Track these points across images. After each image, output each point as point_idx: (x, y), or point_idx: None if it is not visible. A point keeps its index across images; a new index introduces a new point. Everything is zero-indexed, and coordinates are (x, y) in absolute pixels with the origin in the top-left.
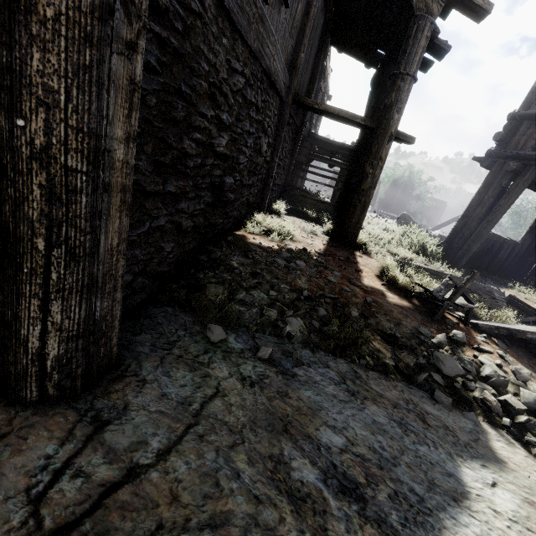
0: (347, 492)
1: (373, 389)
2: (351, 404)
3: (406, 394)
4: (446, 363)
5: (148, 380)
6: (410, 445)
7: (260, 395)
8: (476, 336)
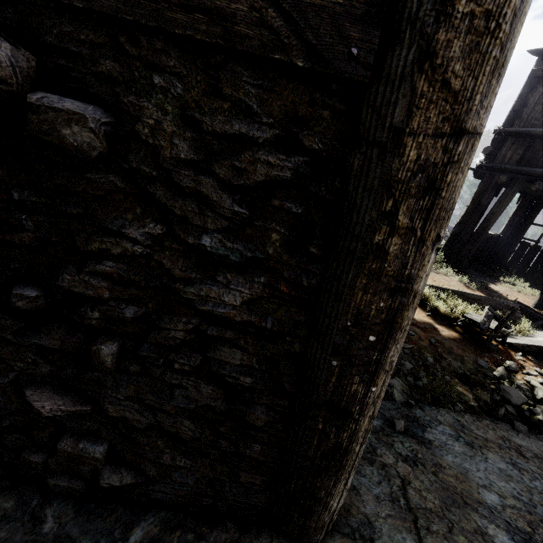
0: (528, 542)
1: (478, 434)
2: (478, 458)
3: (497, 431)
4: (512, 394)
5: (357, 486)
6: (530, 484)
7: (427, 473)
8: (514, 356)
